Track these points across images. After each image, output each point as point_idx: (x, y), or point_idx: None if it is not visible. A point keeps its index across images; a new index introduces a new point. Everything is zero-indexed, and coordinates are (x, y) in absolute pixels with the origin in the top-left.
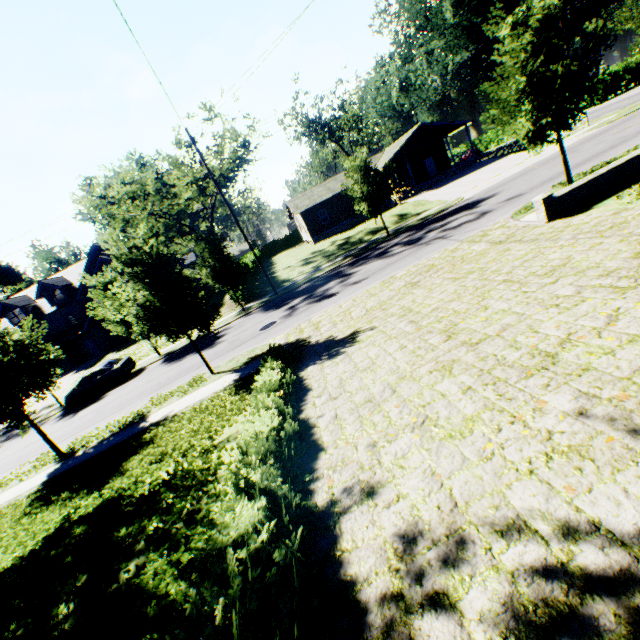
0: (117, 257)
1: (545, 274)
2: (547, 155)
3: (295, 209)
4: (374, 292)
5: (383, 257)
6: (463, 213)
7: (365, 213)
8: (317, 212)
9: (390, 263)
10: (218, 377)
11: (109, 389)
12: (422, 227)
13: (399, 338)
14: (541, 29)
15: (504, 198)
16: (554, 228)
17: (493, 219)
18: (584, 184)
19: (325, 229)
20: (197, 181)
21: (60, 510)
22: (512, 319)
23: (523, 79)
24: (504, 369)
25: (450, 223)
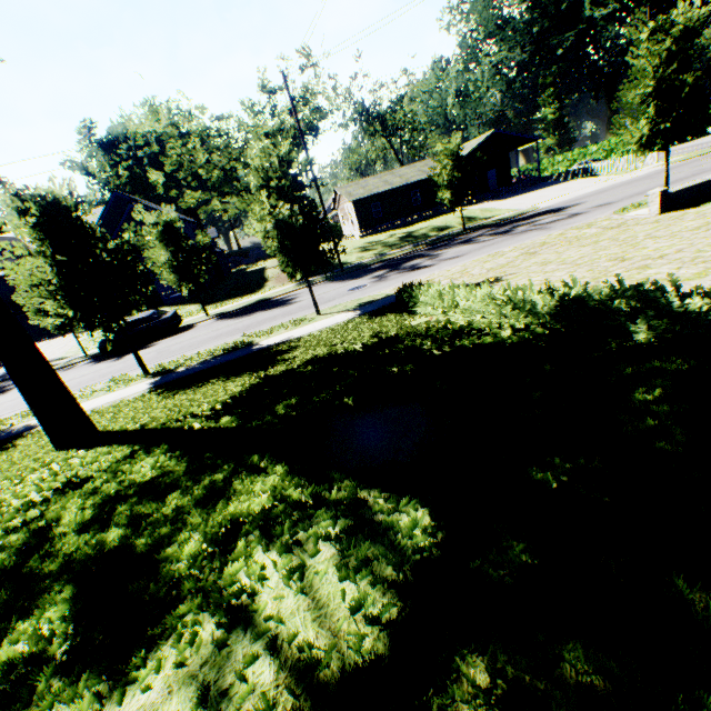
0: (258, 170)
1: (691, 230)
2: (621, 180)
3: (348, 196)
4: (486, 260)
5: (471, 243)
6: (549, 215)
7: (446, 202)
8: (371, 204)
9: (485, 246)
10: (330, 316)
11: (152, 341)
12: (503, 225)
13: (560, 270)
14: (679, 40)
15: (592, 205)
16: (670, 216)
17: (591, 217)
18: (693, 186)
19: (376, 224)
20: (272, 134)
21: (232, 382)
22: (683, 246)
23: (651, 84)
24: (705, 258)
25: (538, 221)
